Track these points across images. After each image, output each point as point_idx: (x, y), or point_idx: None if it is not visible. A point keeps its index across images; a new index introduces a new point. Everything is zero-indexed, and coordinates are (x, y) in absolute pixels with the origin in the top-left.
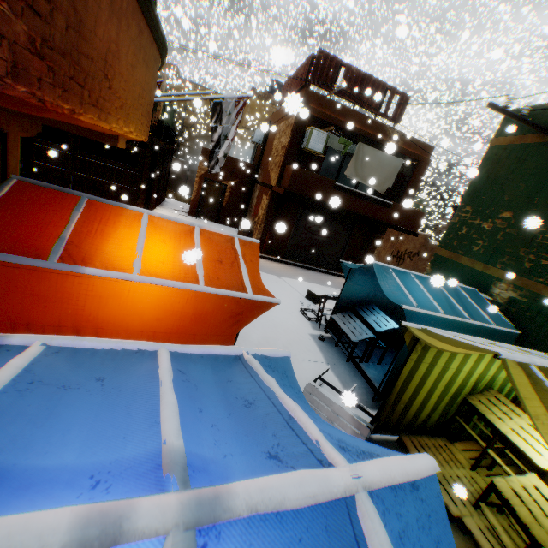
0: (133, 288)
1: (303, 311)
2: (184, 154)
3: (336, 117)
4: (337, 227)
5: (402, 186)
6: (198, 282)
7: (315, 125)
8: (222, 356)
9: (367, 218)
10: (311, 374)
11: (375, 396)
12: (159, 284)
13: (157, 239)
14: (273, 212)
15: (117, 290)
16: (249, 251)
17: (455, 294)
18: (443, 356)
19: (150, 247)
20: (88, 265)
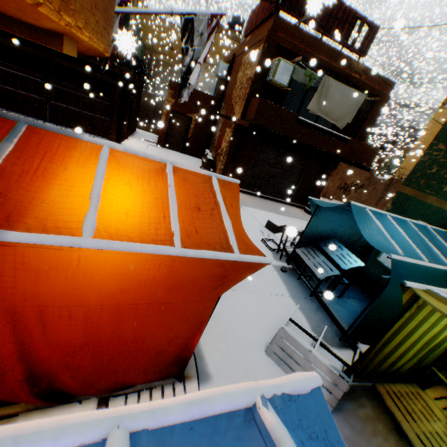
0: (84, 257)
1: (265, 241)
2: (152, 88)
3: (303, 48)
4: (293, 160)
5: (359, 122)
6: (173, 241)
7: (281, 56)
8: (224, 416)
9: (325, 153)
10: (278, 310)
11: (343, 336)
12: (121, 250)
13: (120, 180)
14: (236, 145)
15: (61, 260)
16: (229, 193)
17: (428, 236)
18: (436, 314)
19: (110, 192)
20: (15, 224)
